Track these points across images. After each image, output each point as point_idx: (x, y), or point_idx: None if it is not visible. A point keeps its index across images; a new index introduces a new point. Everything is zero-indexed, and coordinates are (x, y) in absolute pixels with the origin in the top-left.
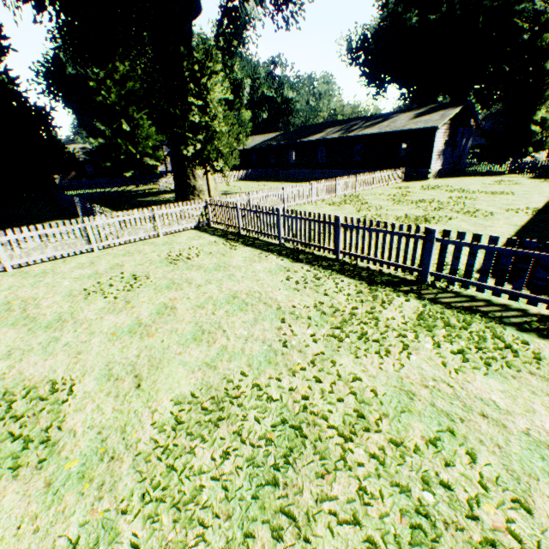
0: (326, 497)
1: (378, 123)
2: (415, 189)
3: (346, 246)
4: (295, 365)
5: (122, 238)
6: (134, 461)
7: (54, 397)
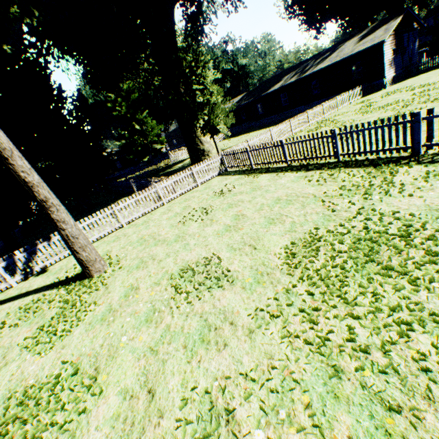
0: (407, 259)
1: (327, 57)
2: (376, 99)
3: (343, 149)
4: (348, 217)
5: (177, 193)
6: (280, 272)
7: (212, 263)
